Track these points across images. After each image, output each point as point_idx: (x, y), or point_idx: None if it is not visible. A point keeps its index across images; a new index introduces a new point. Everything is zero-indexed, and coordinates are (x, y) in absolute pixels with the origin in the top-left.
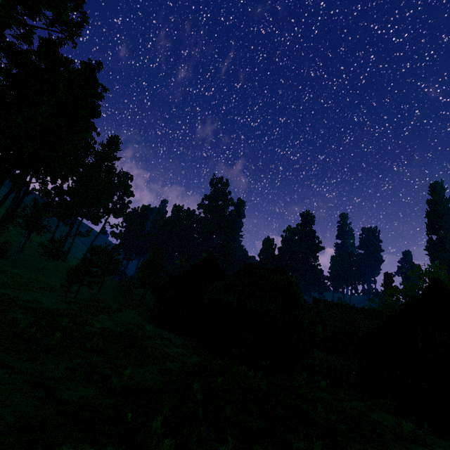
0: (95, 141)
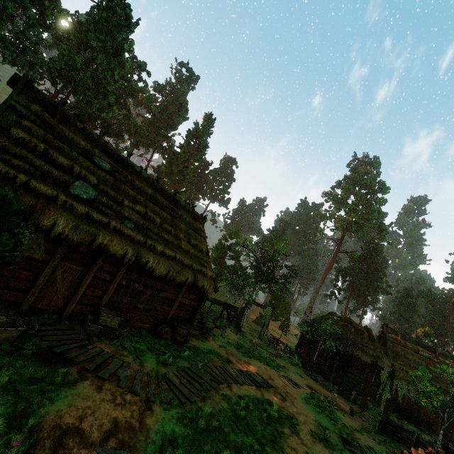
0: (184, 118)
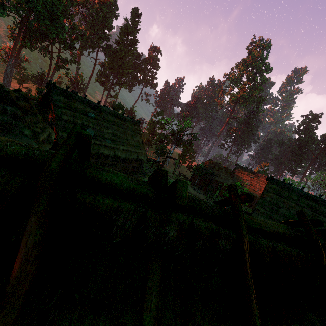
0: (116, 16)
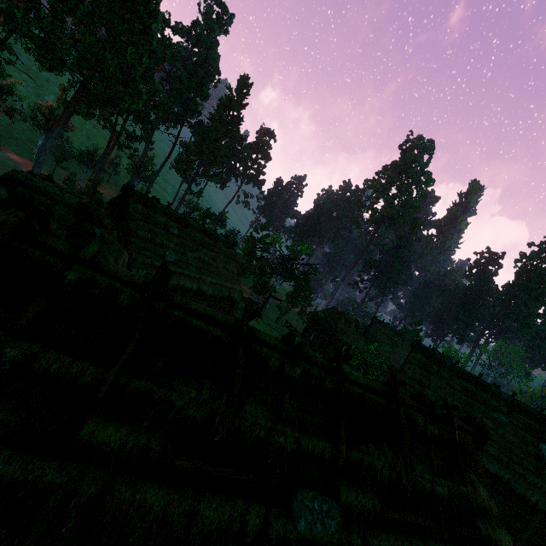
0: (215, 83)
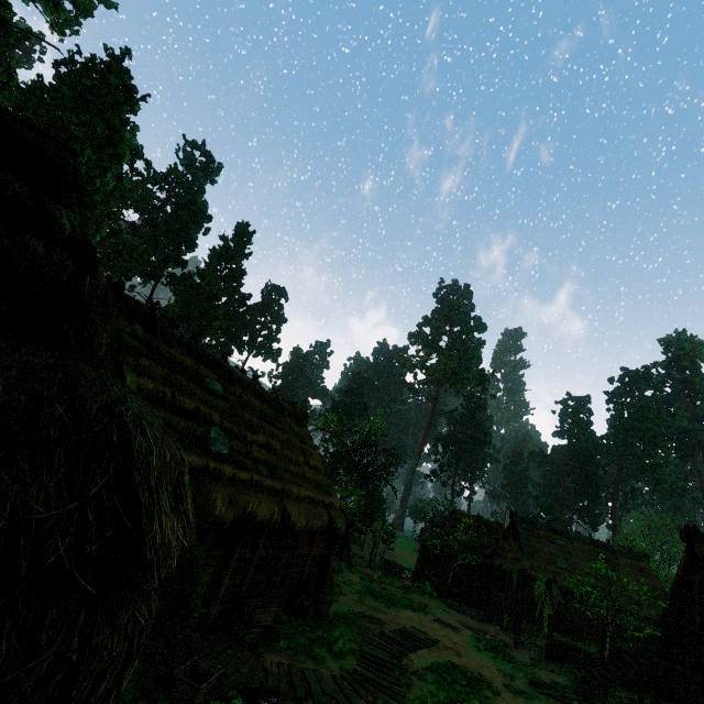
0: (206, 230)
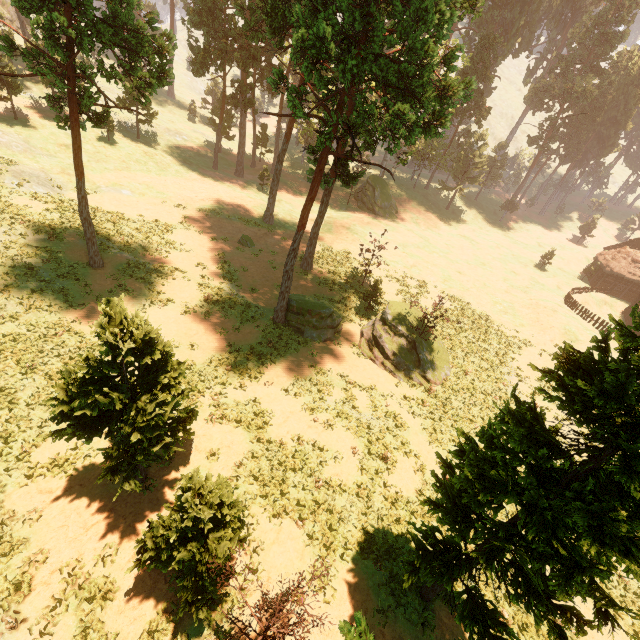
0: None
